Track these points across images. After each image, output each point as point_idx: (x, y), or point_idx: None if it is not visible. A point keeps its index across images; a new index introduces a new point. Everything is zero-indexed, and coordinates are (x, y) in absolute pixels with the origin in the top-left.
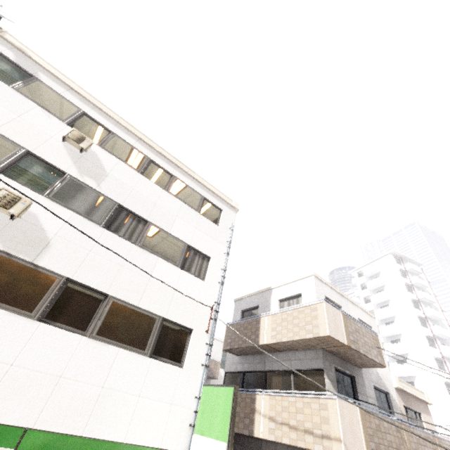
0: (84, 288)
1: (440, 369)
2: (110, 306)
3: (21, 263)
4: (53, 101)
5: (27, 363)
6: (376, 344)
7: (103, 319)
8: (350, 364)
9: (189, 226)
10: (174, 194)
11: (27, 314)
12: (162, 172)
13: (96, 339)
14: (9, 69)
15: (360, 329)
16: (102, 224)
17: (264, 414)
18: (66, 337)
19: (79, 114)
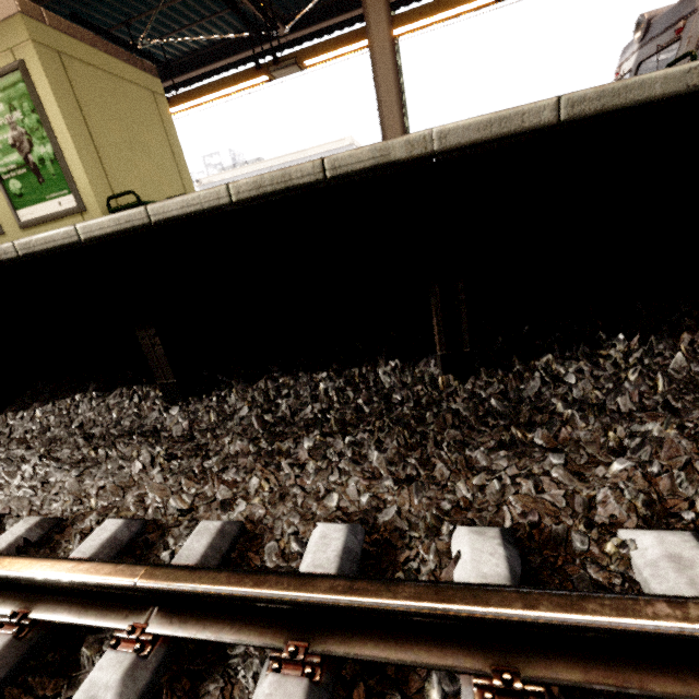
0: None
1: None
2: None
3: None
4: None
5: None
6: None
7: None
8: None
9: None
10: None
11: None
12: None
13: None
14: None
15: None
16: None
17: None
18: None
19: None
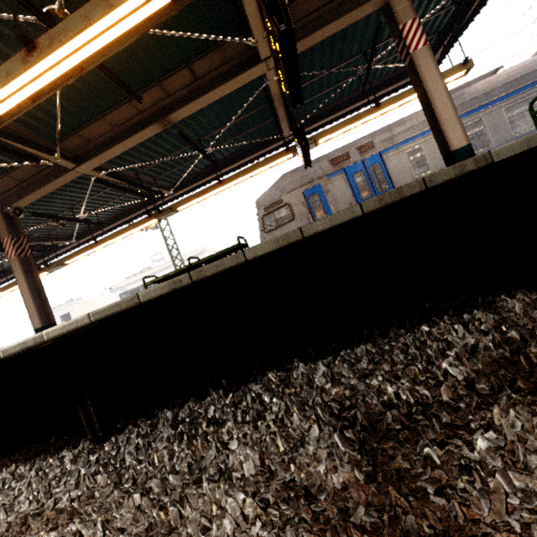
0: None
1: None
2: None
3: None
4: (136, 292)
5: None
6: None
7: None
8: None
9: None
10: None
11: None
12: None
13: None
14: (125, 296)
15: None
16: None
17: None
18: None
19: (141, 288)
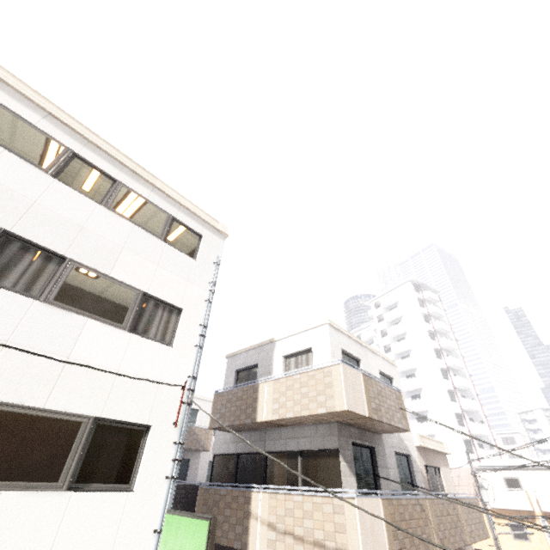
0: None
1: (451, 401)
2: None
3: None
4: None
5: None
6: (400, 404)
7: None
8: (370, 432)
9: (146, 263)
10: (118, 211)
11: None
12: (97, 175)
13: None
14: None
15: (383, 390)
16: None
17: (261, 519)
18: None
19: None
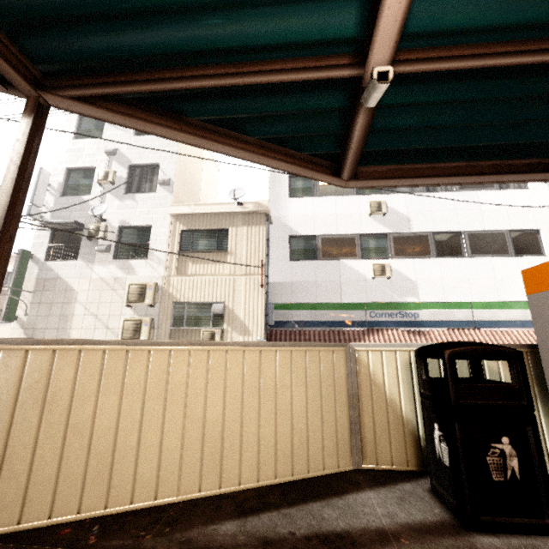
0: (443, 234)
1: None
2: (467, 237)
3: (406, 235)
4: None
5: (448, 277)
6: None
7: (469, 246)
8: None
9: None
10: None
11: (429, 257)
12: None
13: (473, 257)
14: None
15: None
16: (424, 191)
17: None
18: (456, 261)
19: None
